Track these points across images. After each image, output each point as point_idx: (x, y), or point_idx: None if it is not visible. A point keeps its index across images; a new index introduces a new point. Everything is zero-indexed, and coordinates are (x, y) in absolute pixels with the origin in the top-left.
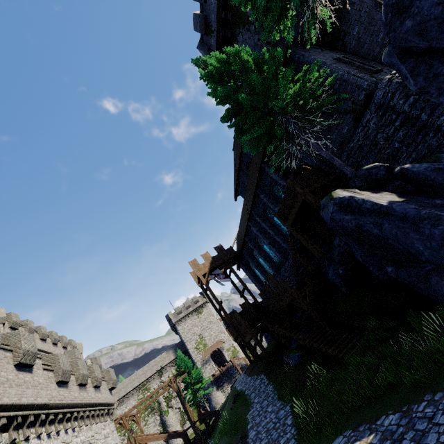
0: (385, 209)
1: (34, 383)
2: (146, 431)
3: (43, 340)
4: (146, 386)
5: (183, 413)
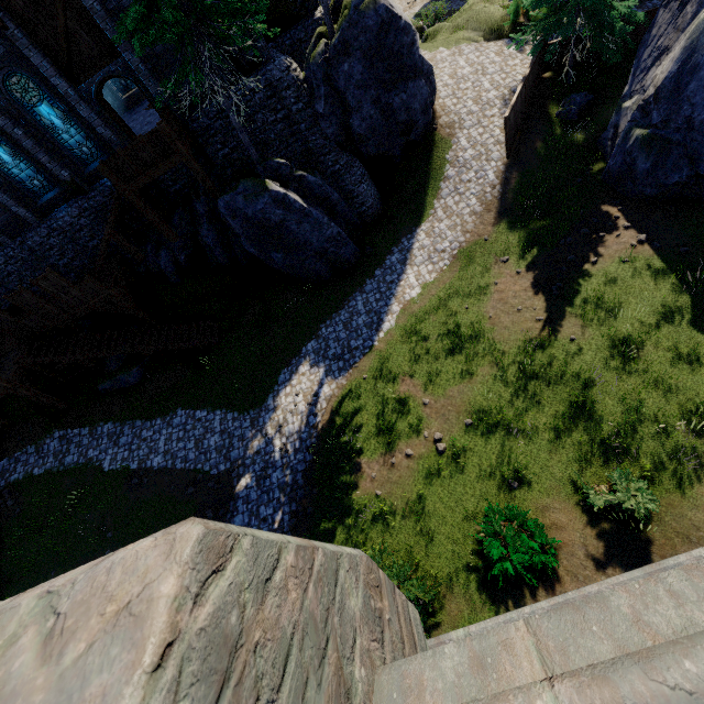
0: (308, 211)
1: None
2: None
3: None
4: None
5: None
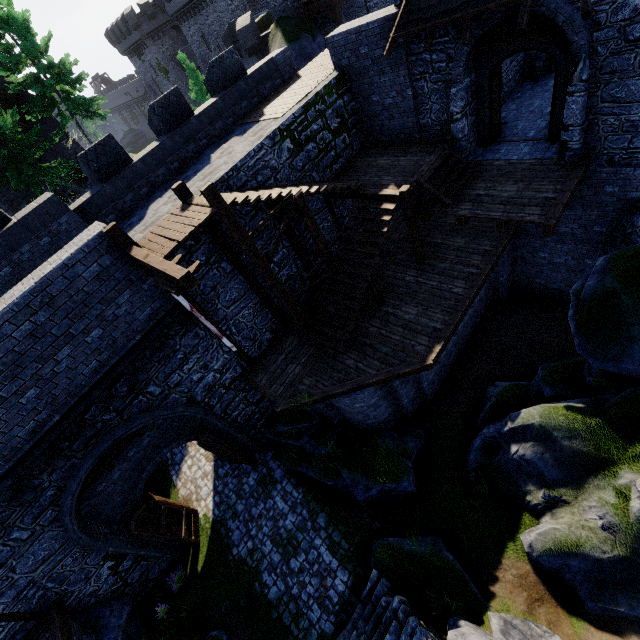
0: None
1: None
2: None
3: None
4: None
5: None
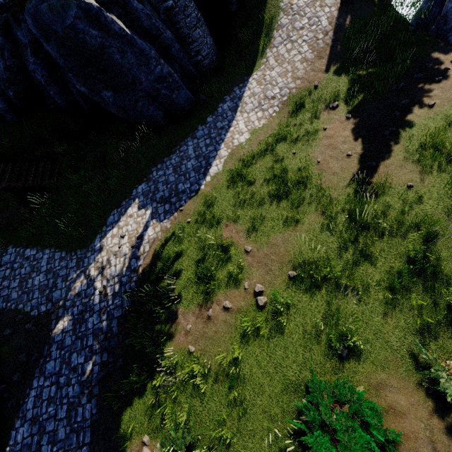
0: (130, 38)
1: None
2: None
3: None
4: None
5: None
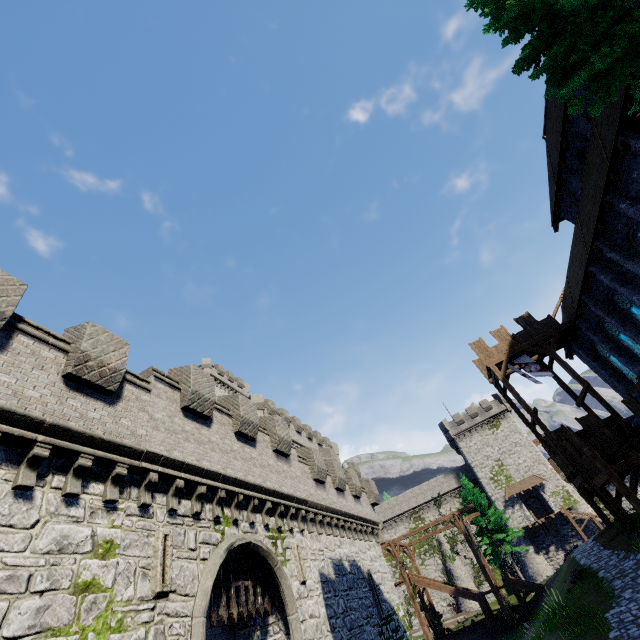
0: None
1: (291, 474)
2: (424, 573)
3: (298, 432)
4: (419, 515)
5: (477, 569)
